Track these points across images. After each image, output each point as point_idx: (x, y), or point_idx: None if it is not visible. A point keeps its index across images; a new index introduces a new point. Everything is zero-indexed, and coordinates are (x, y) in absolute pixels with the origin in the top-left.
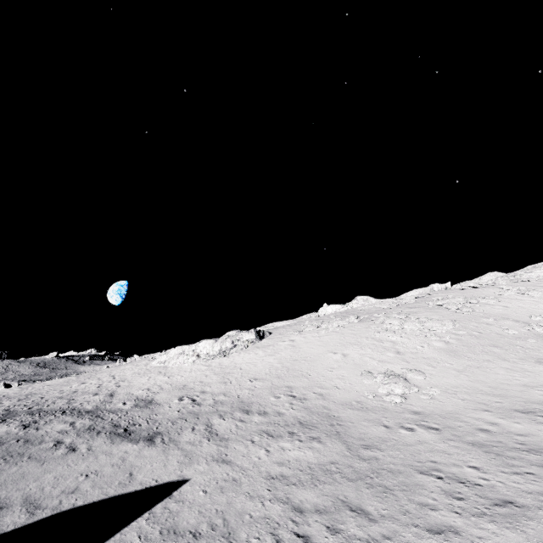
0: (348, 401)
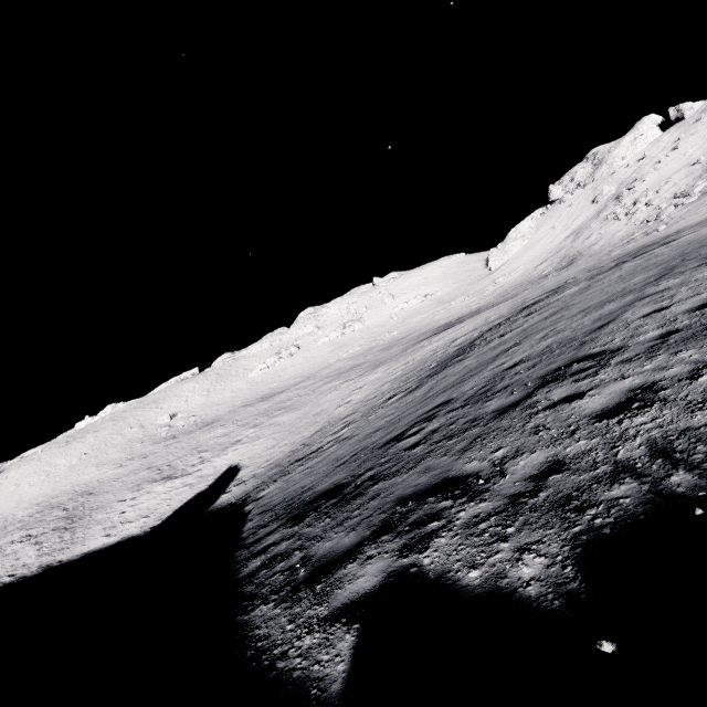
0: None
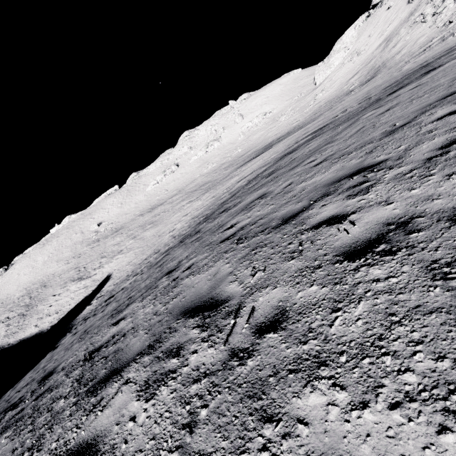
0: None
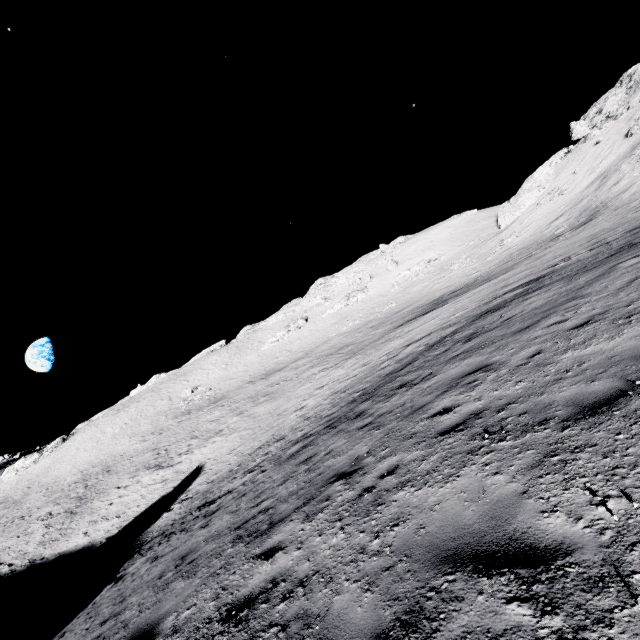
0: (43, 483)
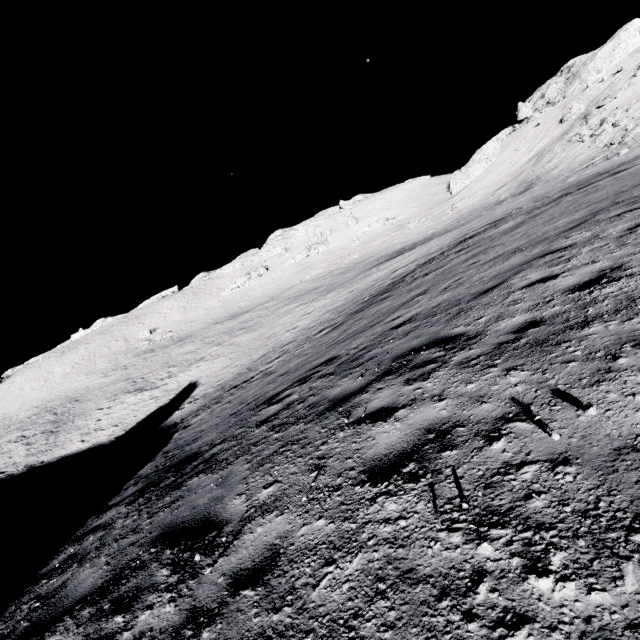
0: None
